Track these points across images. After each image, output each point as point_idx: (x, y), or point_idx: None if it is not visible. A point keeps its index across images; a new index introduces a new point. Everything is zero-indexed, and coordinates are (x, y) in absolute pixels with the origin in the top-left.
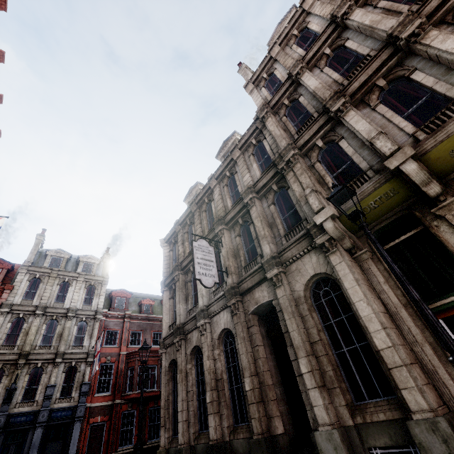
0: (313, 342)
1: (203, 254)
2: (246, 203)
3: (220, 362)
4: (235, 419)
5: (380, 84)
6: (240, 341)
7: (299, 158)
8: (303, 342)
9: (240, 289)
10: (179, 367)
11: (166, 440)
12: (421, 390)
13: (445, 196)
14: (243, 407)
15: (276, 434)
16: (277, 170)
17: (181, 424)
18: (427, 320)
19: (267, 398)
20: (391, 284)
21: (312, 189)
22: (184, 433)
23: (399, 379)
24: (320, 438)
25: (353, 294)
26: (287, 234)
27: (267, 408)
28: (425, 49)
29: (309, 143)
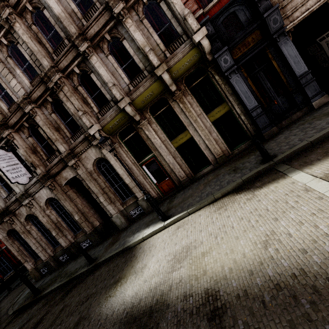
0: (103, 188)
1: (6, 162)
2: (28, 113)
3: (53, 215)
4: (74, 232)
5: (107, 38)
6: (64, 201)
7: (64, 81)
8: (99, 190)
9: (51, 174)
10: (20, 231)
11: (31, 265)
12: (140, 191)
13: (142, 120)
14: (77, 226)
15: (97, 226)
16: (47, 86)
17: (41, 253)
18: (137, 185)
19: (88, 217)
20: (129, 156)
21: (83, 113)
22: (44, 255)
23: (134, 190)
24: (114, 219)
25: (116, 166)
26: (73, 136)
27: (89, 220)
28: (127, 30)
29: (69, 68)
